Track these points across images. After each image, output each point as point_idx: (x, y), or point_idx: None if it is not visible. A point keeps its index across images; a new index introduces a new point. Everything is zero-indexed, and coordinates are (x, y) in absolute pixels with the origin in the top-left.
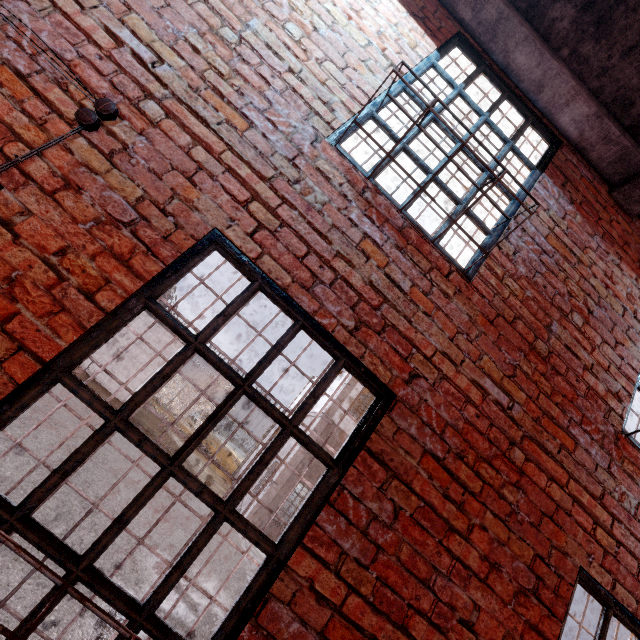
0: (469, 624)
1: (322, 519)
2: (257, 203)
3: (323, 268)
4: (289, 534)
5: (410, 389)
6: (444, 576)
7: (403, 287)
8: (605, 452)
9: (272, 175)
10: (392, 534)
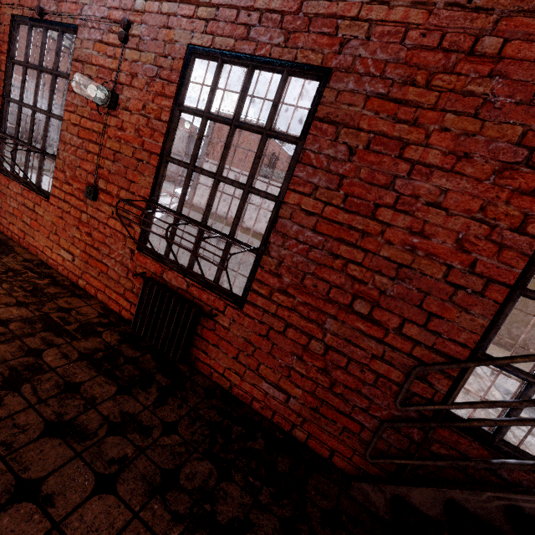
0: (437, 205)
1: (297, 173)
2: (200, 8)
3: (251, 15)
4: (282, 188)
5: (343, 56)
6: (404, 179)
7: None
8: None
9: None
10: (350, 165)
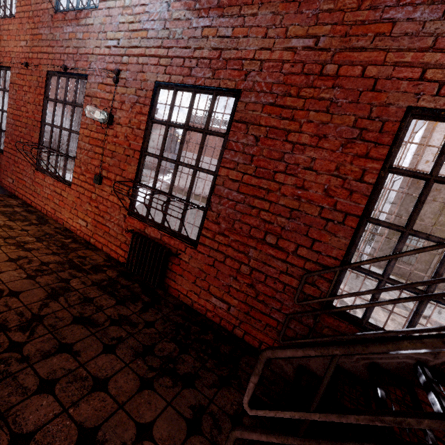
0: (311, 168)
1: (225, 155)
2: (162, 59)
3: (192, 61)
4: (217, 166)
5: (247, 82)
6: (290, 154)
7: (229, 35)
8: (438, 5)
9: (161, 42)
10: (257, 148)
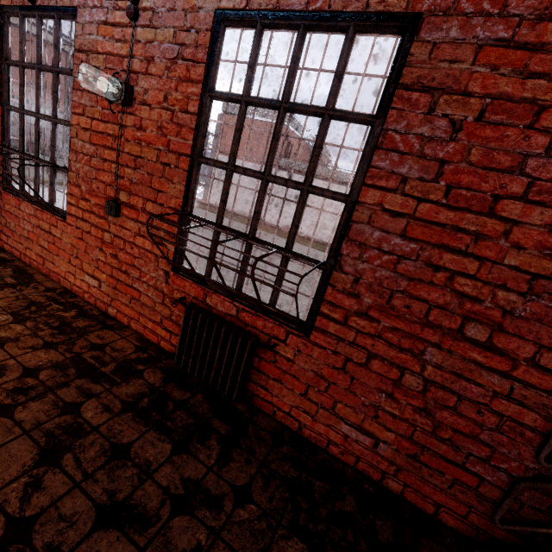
0: None
1: (375, 162)
2: None
3: None
4: (354, 184)
5: None
6: (540, 157)
7: None
8: None
9: None
10: (454, 145)
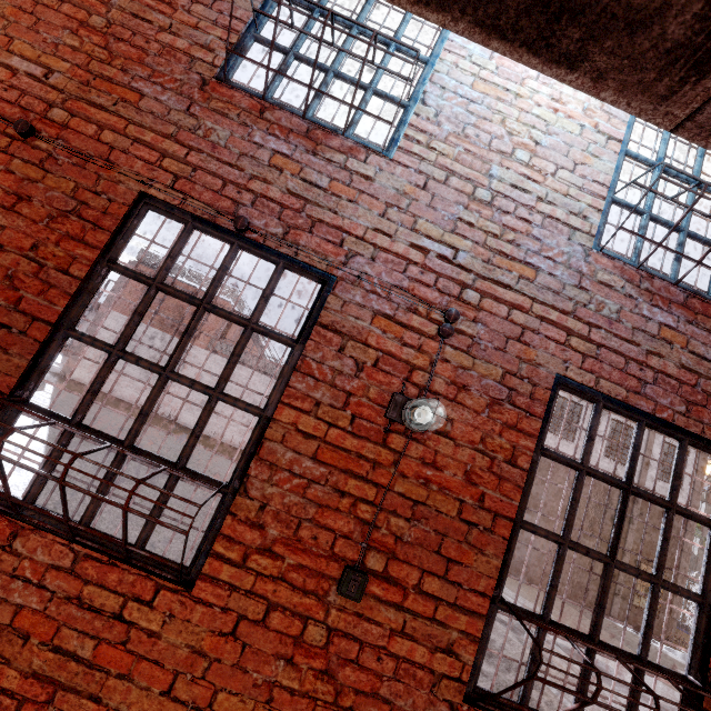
0: None
1: None
2: (572, 337)
3: (642, 369)
4: (707, 585)
5: None
6: None
7: (707, 356)
8: None
9: (571, 307)
10: None
